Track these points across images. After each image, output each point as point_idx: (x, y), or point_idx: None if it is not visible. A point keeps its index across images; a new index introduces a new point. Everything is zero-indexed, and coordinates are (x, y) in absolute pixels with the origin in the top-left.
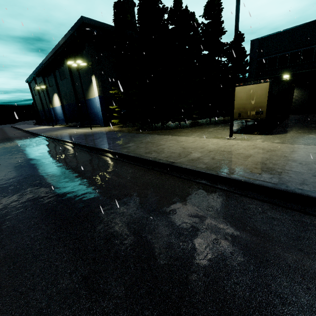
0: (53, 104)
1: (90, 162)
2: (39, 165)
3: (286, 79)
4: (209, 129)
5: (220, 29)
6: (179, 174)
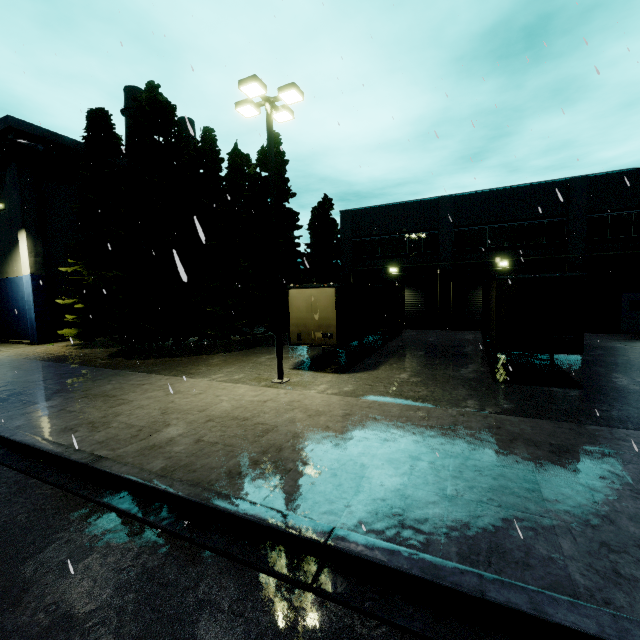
0: None
1: None
2: None
3: (393, 274)
4: (261, 358)
5: (286, 190)
6: (97, 490)
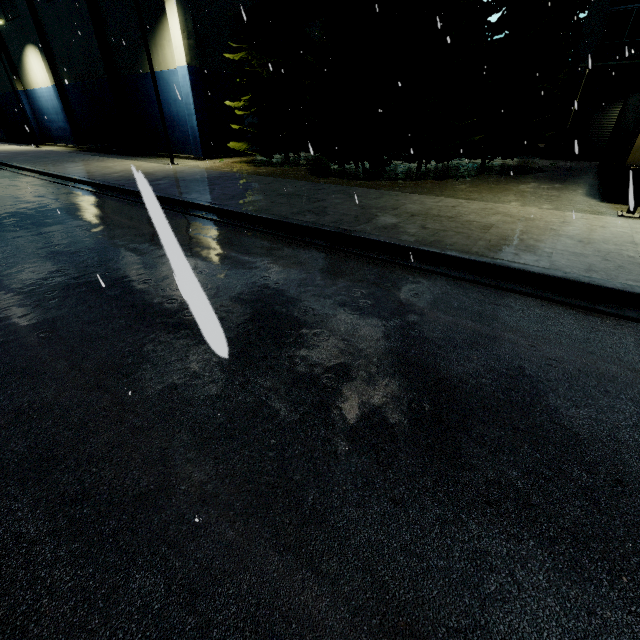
0: (25, 81)
1: (328, 271)
2: (160, 275)
3: None
4: (520, 187)
5: None
6: None
